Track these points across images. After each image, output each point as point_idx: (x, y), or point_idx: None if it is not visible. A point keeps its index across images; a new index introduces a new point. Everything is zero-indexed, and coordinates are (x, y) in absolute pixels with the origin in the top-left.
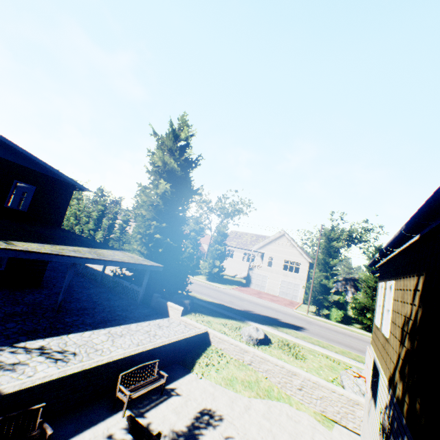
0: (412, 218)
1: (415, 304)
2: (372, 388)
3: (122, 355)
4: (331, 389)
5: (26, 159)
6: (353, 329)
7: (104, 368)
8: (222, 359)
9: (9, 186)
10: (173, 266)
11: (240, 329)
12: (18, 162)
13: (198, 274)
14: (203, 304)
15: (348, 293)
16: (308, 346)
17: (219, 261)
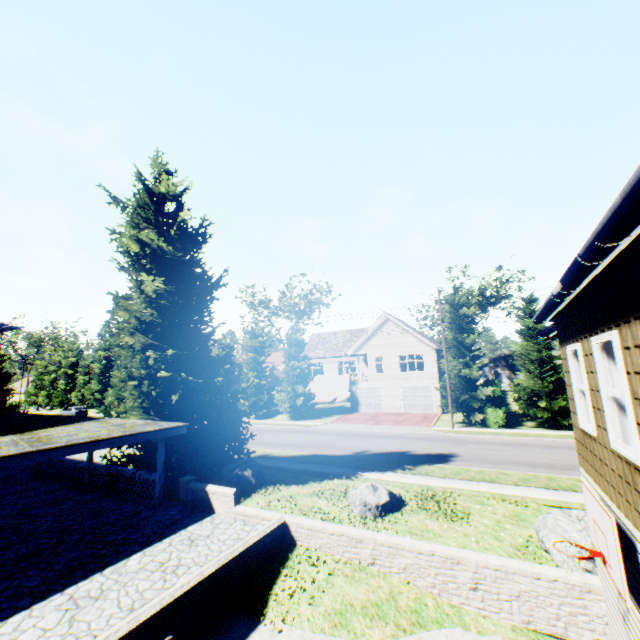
0: None
1: None
2: None
3: None
4: (532, 574)
5: None
6: (526, 432)
7: None
8: (319, 571)
9: None
10: (210, 418)
11: (347, 494)
12: None
13: (276, 414)
14: (282, 466)
15: (502, 378)
16: (467, 487)
17: (302, 385)
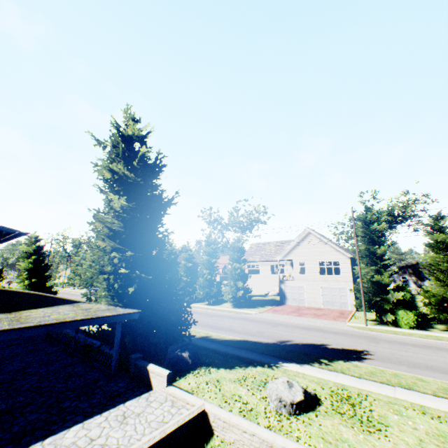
0: None
1: None
2: None
3: None
4: None
5: None
6: (437, 335)
7: None
8: None
9: None
10: (160, 306)
11: (267, 384)
12: None
13: (223, 302)
14: (217, 348)
15: (410, 283)
16: (383, 392)
17: (242, 282)
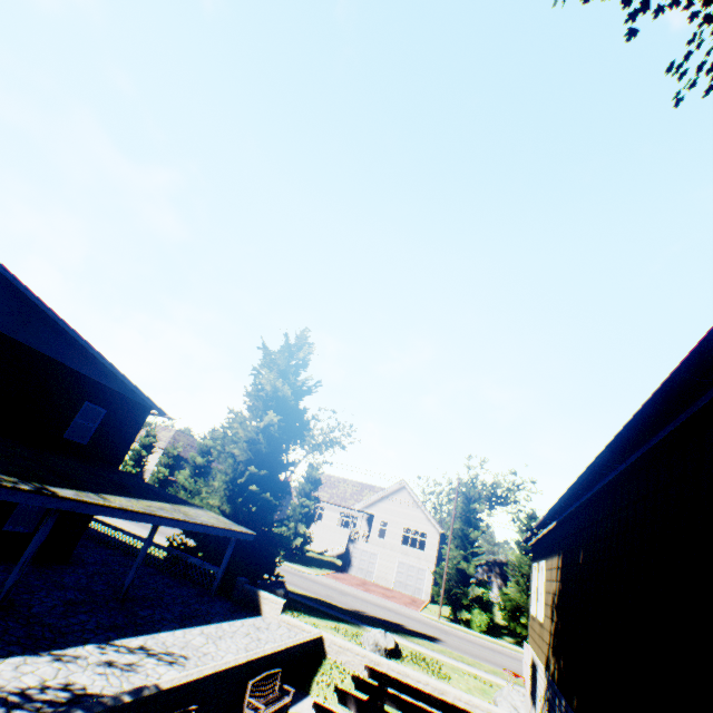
0: (548, 512)
1: (557, 580)
2: (531, 693)
3: (246, 657)
4: (487, 709)
5: (107, 374)
6: (503, 643)
7: (230, 673)
8: (346, 677)
9: (77, 410)
10: (263, 533)
11: (358, 636)
12: (96, 378)
13: None
14: (297, 598)
15: (493, 586)
16: (450, 661)
17: (305, 525)
